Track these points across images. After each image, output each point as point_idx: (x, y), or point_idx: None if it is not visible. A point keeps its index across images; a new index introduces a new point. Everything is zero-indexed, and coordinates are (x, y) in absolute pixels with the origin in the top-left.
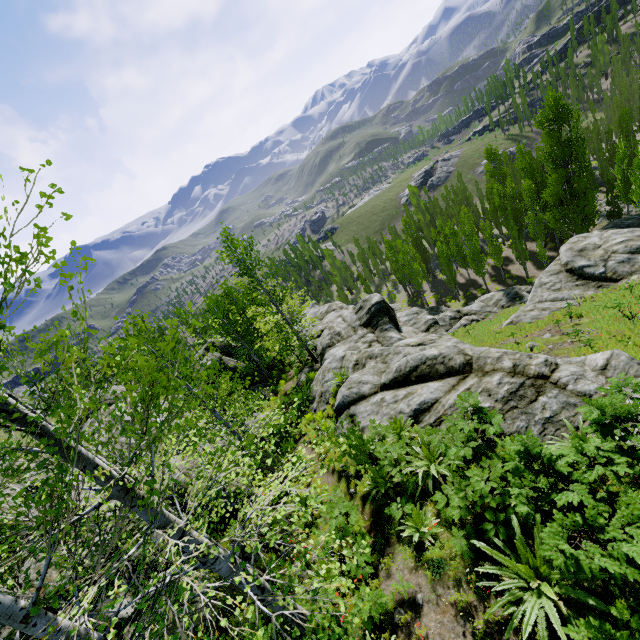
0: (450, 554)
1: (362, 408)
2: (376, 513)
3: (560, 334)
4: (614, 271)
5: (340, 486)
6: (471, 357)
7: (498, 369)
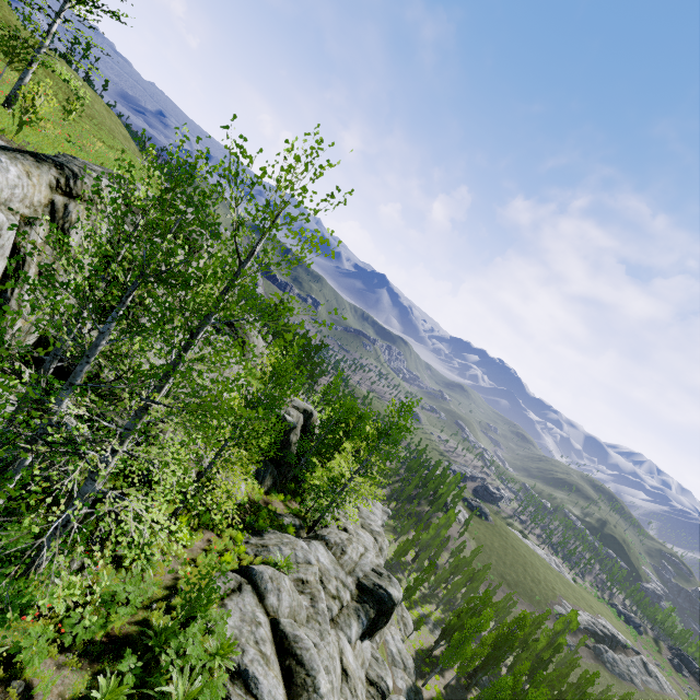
0: None
1: (249, 599)
2: (127, 640)
3: None
4: None
5: (160, 589)
6: None
7: None
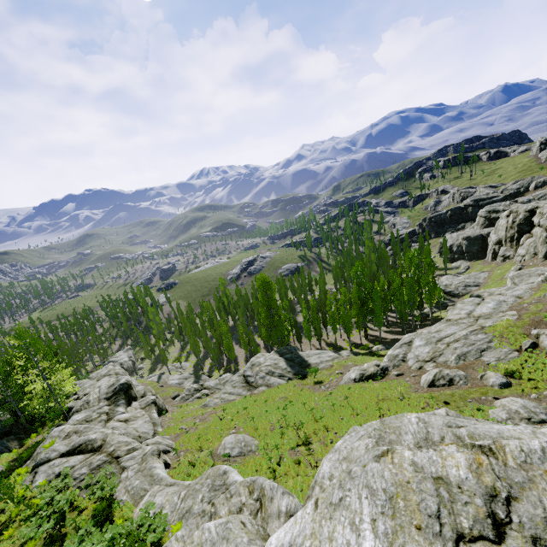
0: (12, 545)
1: (43, 468)
2: (0, 531)
3: (203, 421)
4: (257, 382)
5: None
6: (105, 442)
7: (106, 451)
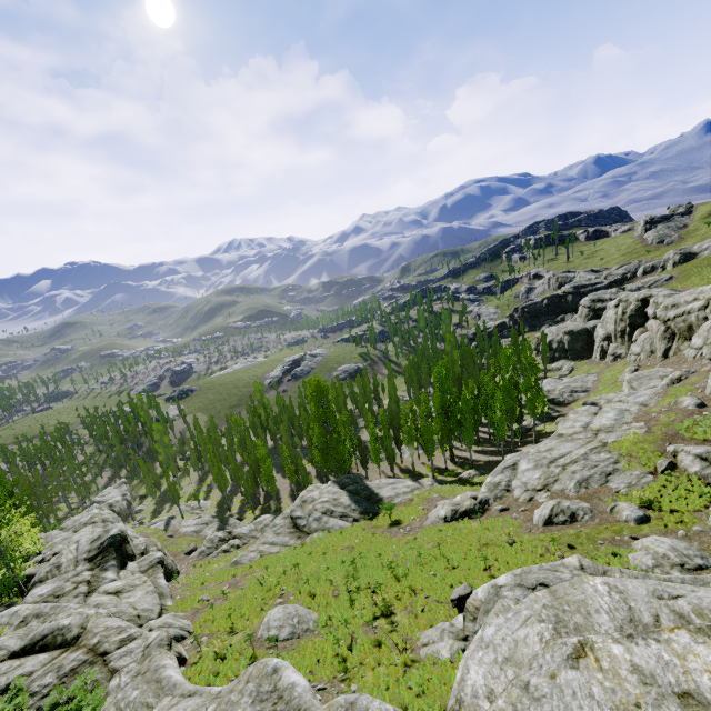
0: None
1: None
2: None
3: (234, 586)
4: (310, 526)
5: None
6: (84, 630)
7: (87, 645)
